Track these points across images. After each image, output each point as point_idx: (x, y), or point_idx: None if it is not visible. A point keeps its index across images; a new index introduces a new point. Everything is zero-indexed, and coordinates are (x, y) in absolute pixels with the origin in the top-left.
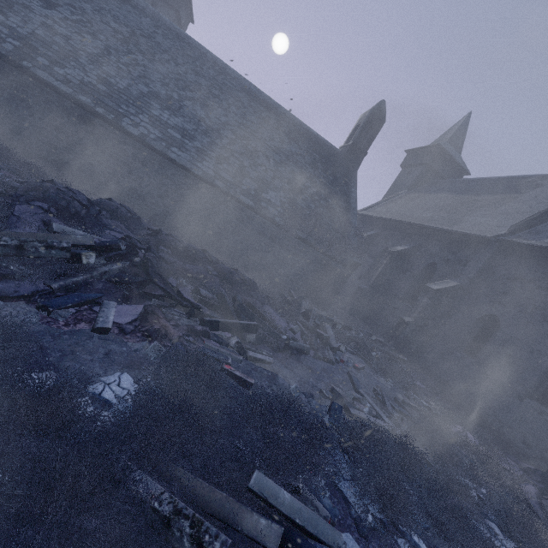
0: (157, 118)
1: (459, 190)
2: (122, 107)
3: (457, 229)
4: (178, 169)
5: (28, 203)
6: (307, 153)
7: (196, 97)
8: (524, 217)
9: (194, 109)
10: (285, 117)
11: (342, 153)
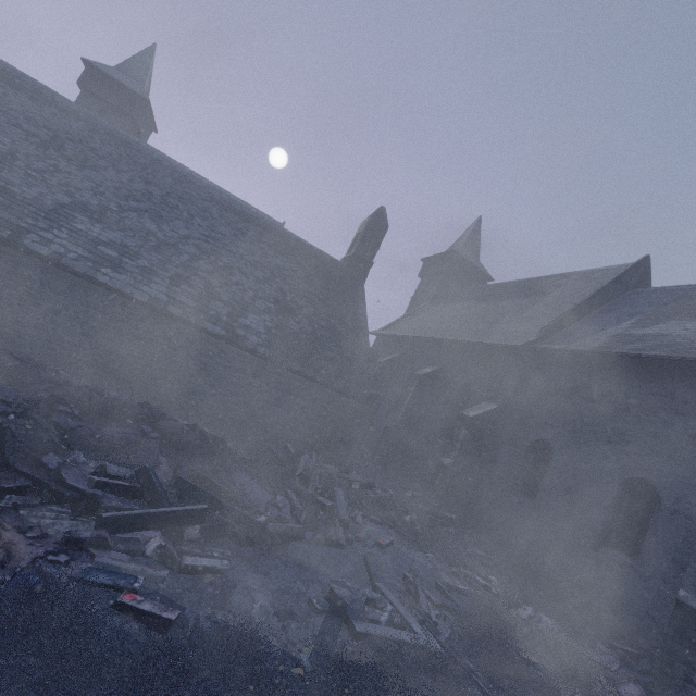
0: (82, 233)
1: (483, 297)
2: (26, 221)
3: (485, 340)
4: (112, 295)
5: None
6: (300, 267)
7: (144, 207)
8: (550, 320)
9: (141, 221)
10: (269, 228)
11: (344, 265)
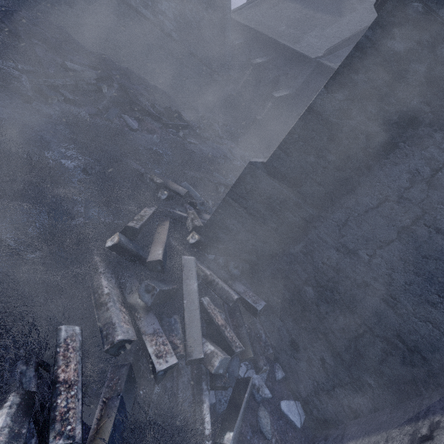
0: None
1: (307, 2)
2: None
3: (297, 48)
4: None
5: (32, 41)
6: None
7: None
8: (335, 43)
9: None
10: None
11: None
